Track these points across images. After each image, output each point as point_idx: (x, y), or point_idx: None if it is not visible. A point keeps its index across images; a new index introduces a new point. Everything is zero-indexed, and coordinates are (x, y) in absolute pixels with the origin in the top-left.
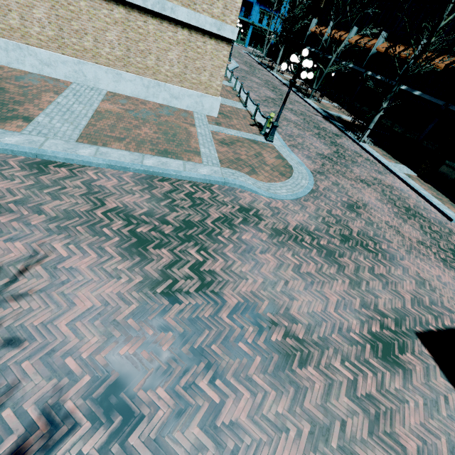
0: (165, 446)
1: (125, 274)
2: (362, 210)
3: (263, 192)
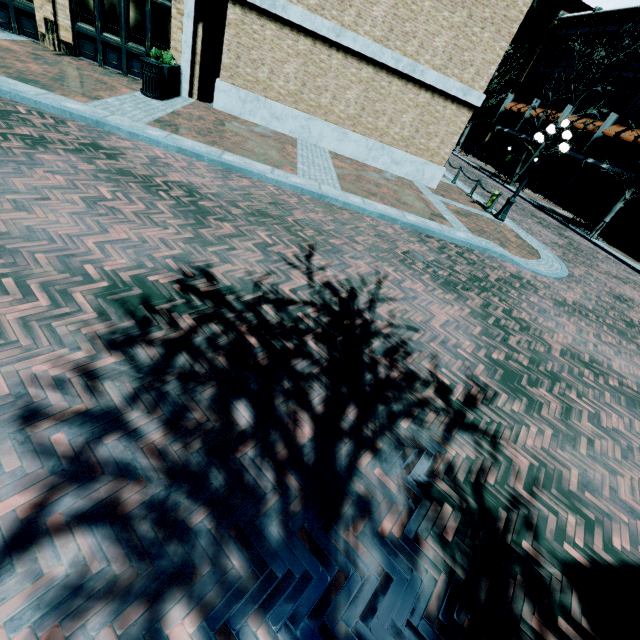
0: (571, 426)
1: (454, 304)
2: (631, 303)
3: (525, 265)
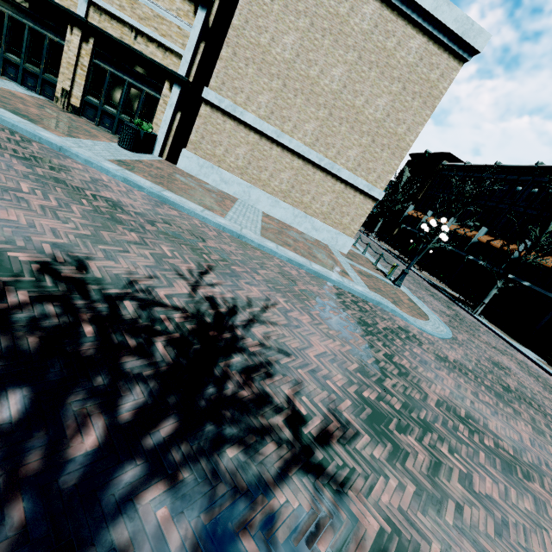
0: (438, 485)
1: (337, 339)
2: (508, 371)
3: (413, 321)
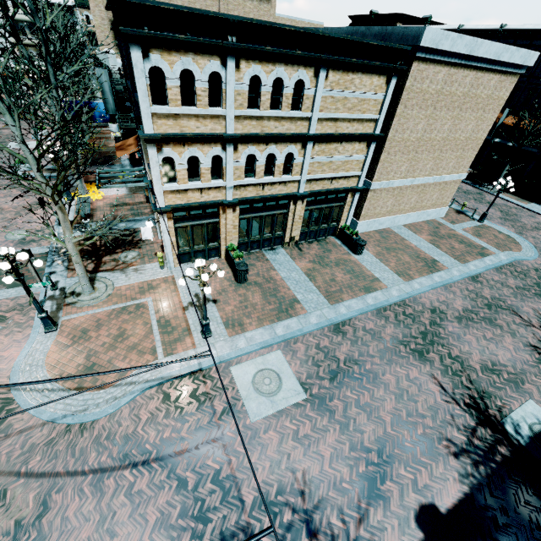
0: None
1: None
2: None
3: (528, 258)
